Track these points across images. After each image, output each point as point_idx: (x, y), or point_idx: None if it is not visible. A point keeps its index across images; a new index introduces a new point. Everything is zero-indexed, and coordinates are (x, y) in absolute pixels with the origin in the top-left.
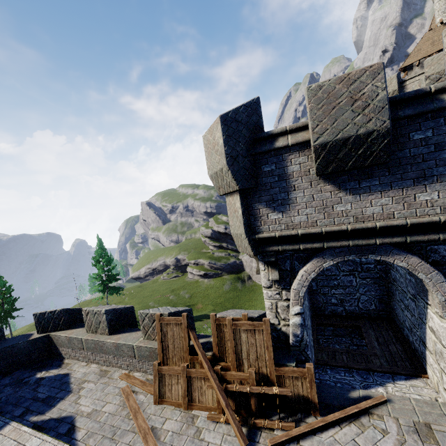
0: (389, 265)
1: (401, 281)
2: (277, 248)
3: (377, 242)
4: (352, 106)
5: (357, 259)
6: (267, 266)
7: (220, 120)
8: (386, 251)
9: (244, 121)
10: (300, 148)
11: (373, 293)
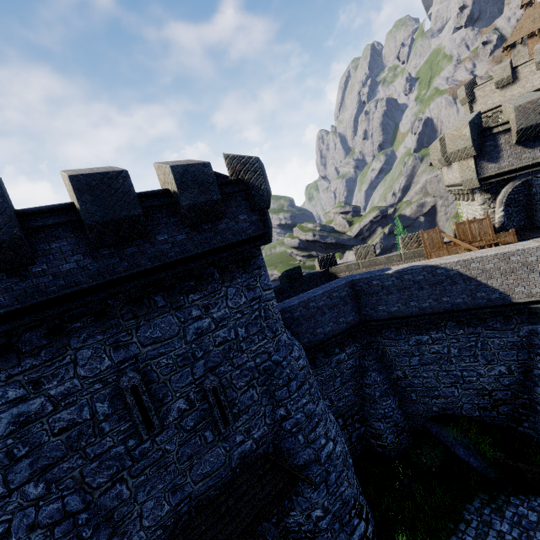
0: (533, 194)
1: None
2: (492, 181)
3: None
4: (534, 113)
5: (511, 196)
6: (483, 193)
7: (469, 124)
8: None
9: (476, 123)
10: (505, 132)
11: (522, 215)
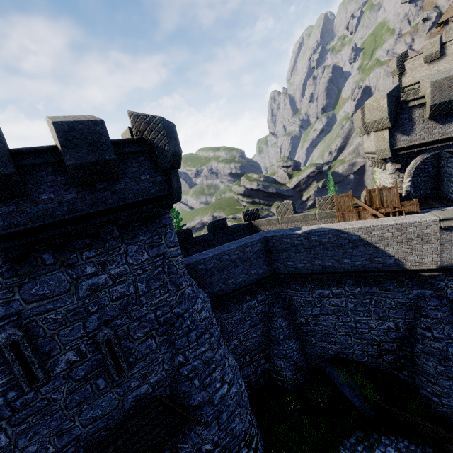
0: (441, 166)
1: (449, 171)
2: (403, 152)
3: (450, 143)
4: (449, 89)
5: (422, 167)
6: (394, 163)
7: (387, 96)
8: (452, 147)
9: (394, 95)
10: (420, 106)
11: (429, 184)
